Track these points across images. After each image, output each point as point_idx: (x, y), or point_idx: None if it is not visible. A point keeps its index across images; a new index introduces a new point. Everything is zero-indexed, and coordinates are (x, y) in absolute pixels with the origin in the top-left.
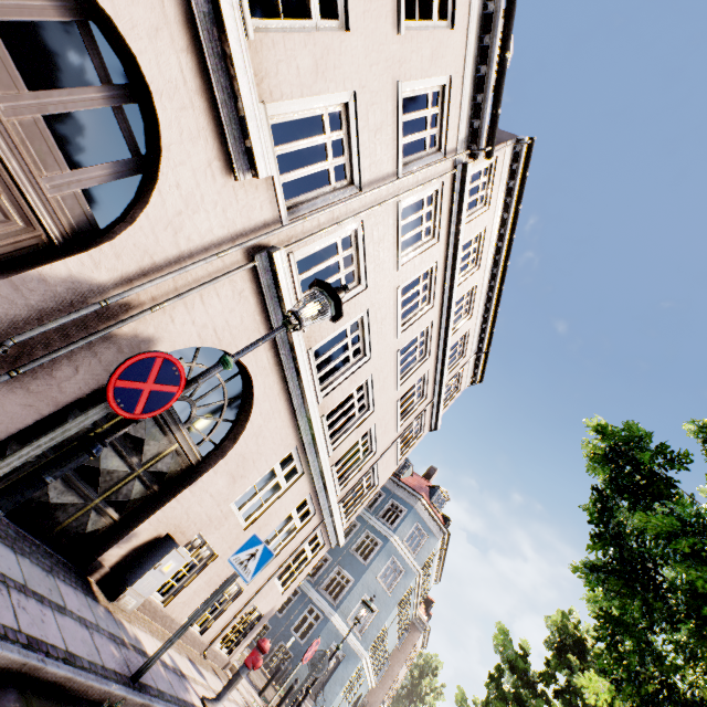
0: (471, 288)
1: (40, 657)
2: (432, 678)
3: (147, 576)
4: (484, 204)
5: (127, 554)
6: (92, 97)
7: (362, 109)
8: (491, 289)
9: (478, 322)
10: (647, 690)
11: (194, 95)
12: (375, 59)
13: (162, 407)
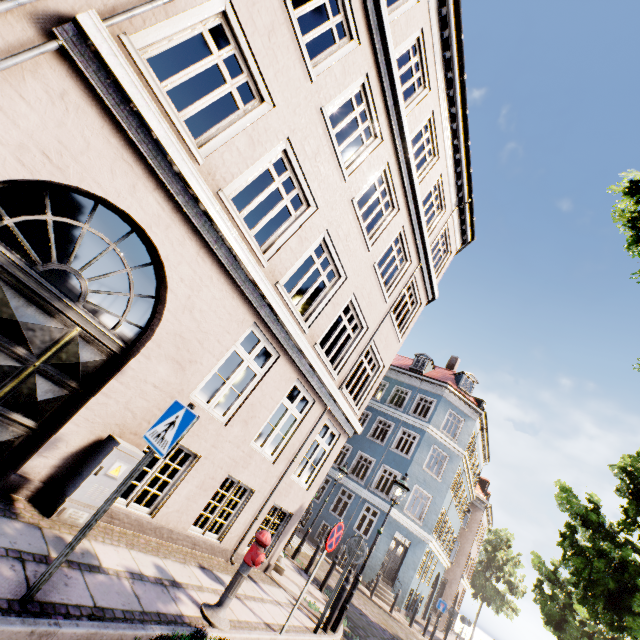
0: (427, 122)
1: None
2: (506, 550)
3: (88, 483)
4: None
5: (61, 463)
6: None
7: None
8: (453, 121)
9: (450, 165)
10: None
11: None
12: None
13: None
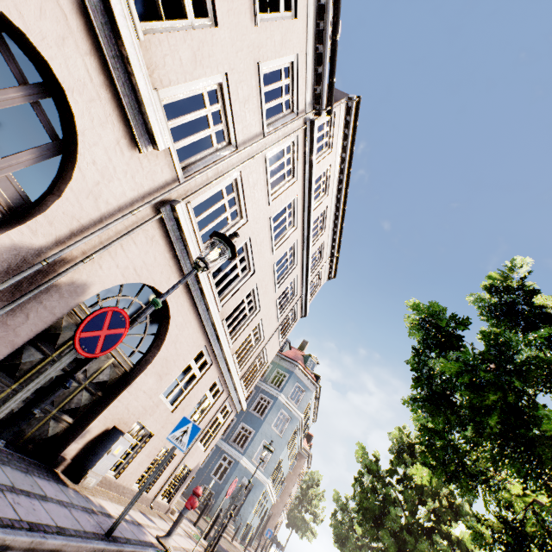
0: (323, 211)
1: (41, 535)
2: (316, 488)
3: (102, 460)
4: (328, 148)
5: (83, 446)
6: (12, 96)
7: (233, 87)
8: (337, 210)
9: (330, 234)
10: (450, 469)
11: (100, 89)
12: (239, 46)
13: (115, 344)
